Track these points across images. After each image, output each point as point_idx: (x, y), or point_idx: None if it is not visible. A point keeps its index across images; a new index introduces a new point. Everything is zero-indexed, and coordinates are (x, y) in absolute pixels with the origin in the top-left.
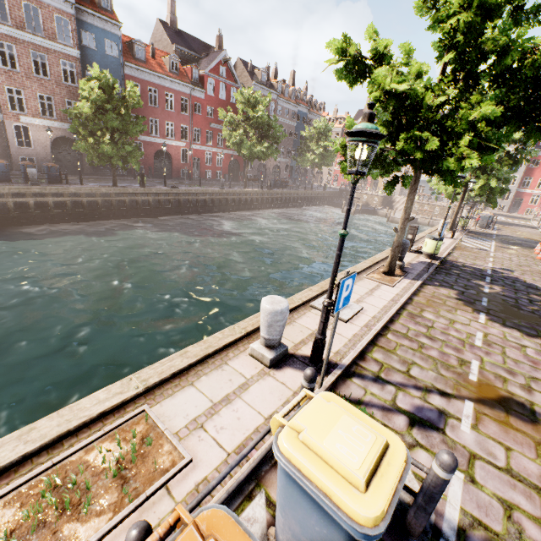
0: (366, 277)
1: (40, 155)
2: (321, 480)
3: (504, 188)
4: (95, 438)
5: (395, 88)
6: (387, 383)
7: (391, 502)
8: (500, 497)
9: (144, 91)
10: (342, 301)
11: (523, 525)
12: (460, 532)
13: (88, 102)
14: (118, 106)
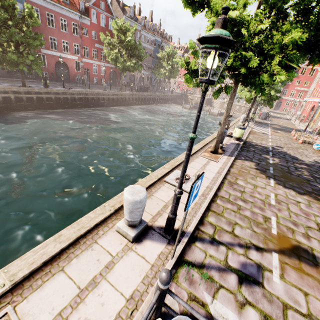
0: (200, 155)
1: None
2: None
3: (277, 96)
4: None
5: (228, 14)
6: (220, 244)
7: None
8: None
9: (43, 15)
10: (192, 198)
11: None
12: None
13: None
14: (20, 24)
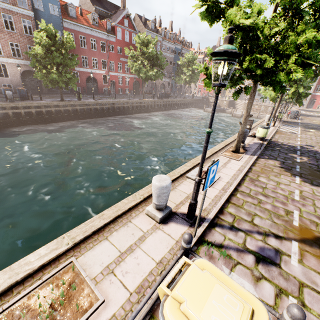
0: (221, 155)
1: (15, 83)
2: None
3: (307, 93)
4: (36, 286)
5: (242, 23)
6: (239, 230)
7: None
8: None
9: (76, 38)
10: (209, 181)
11: None
12: None
13: (40, 46)
14: (60, 48)
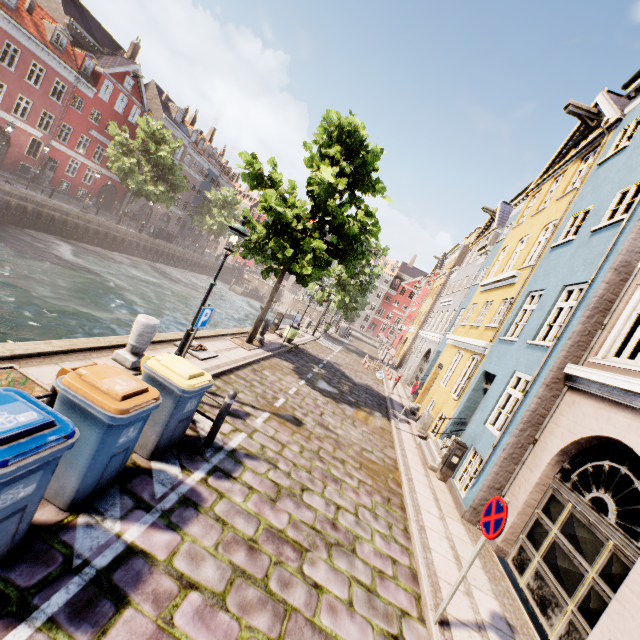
0: (229, 339)
1: None
2: (168, 373)
3: (354, 307)
4: None
5: (275, 207)
6: (220, 396)
7: (199, 387)
8: (262, 443)
9: None
10: (201, 323)
11: (267, 452)
12: (234, 449)
13: None
14: None
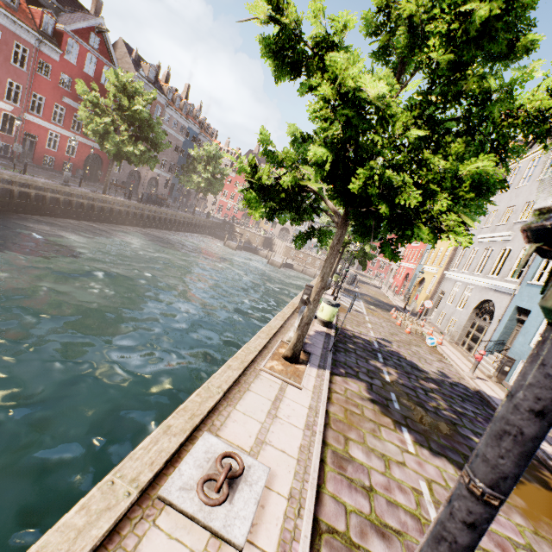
0: (264, 370)
1: None
2: None
3: (373, 254)
4: None
5: (362, 87)
6: None
7: None
8: None
9: None
10: None
11: None
12: None
13: None
14: None
